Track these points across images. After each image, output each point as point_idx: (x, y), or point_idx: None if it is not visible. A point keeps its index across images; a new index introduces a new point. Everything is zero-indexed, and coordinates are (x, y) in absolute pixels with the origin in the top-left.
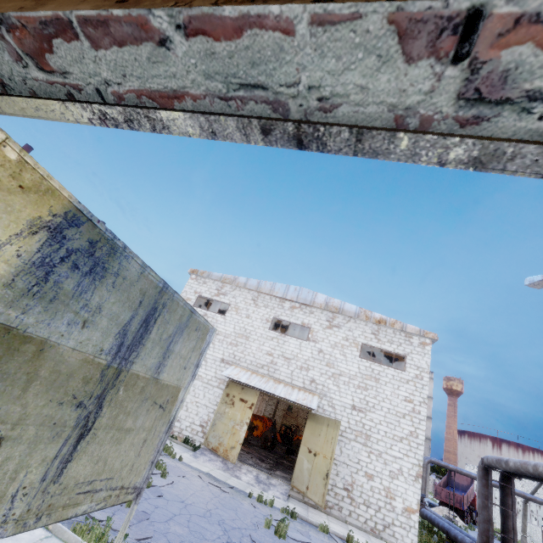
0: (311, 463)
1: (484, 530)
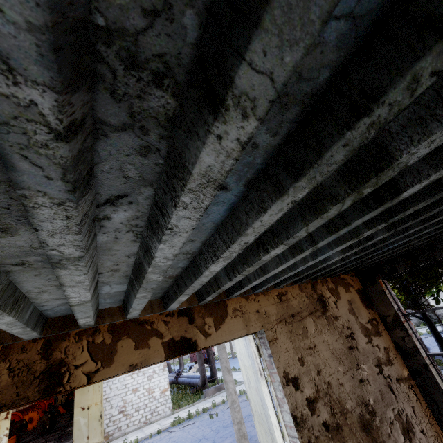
0: (87, 417)
1: (202, 370)
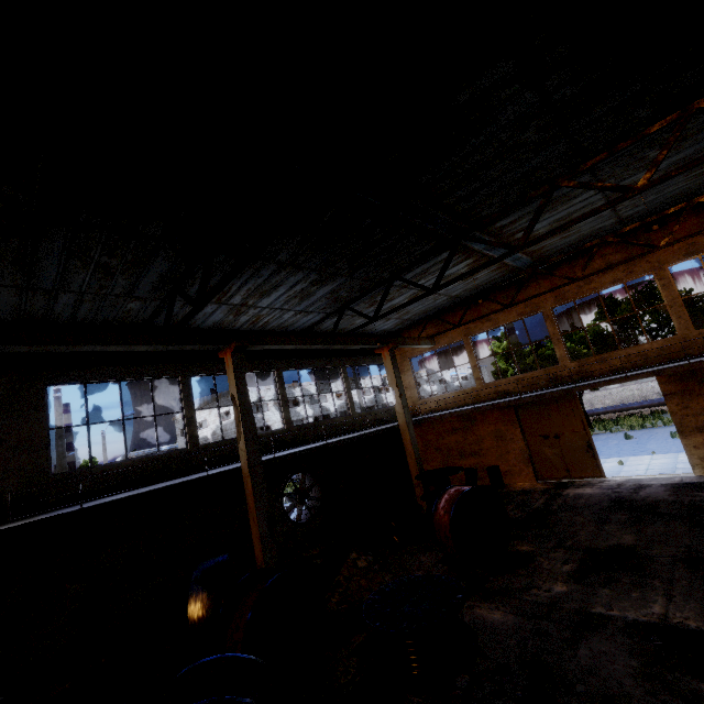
0: None
1: None
